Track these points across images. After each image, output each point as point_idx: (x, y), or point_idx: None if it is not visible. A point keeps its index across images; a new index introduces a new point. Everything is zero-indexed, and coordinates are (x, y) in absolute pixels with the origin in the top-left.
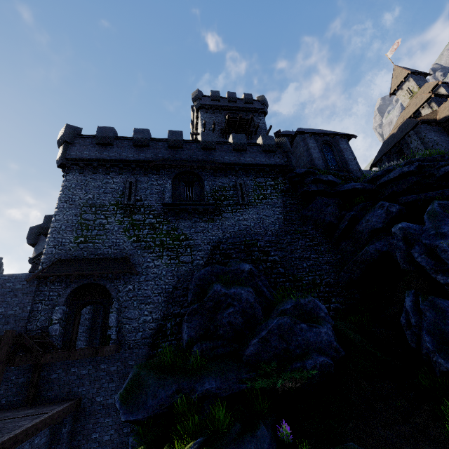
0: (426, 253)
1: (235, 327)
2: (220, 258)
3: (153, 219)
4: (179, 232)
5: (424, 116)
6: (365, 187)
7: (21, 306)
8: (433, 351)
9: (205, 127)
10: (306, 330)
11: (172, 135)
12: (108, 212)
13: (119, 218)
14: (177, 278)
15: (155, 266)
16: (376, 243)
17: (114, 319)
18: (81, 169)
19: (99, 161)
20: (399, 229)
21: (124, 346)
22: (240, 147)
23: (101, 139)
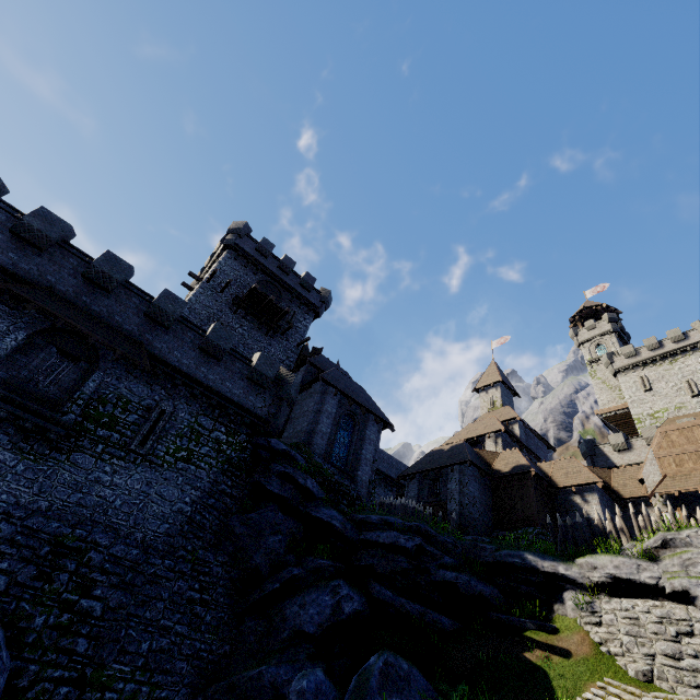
0: None
1: None
2: None
3: None
4: None
5: (483, 451)
6: (345, 531)
7: None
8: None
9: (217, 277)
10: None
11: (106, 262)
12: None
13: None
14: None
15: None
16: (284, 666)
17: None
18: None
19: None
20: (298, 693)
21: None
22: (213, 350)
23: None
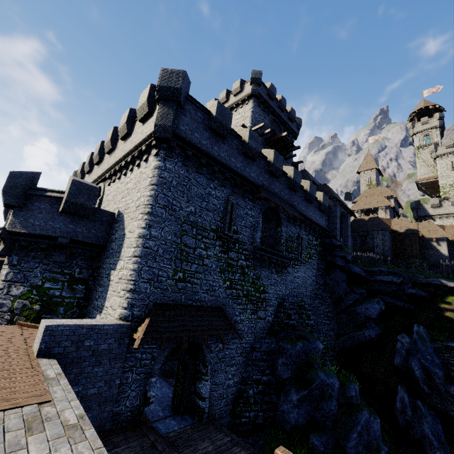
0: (421, 369)
1: (334, 417)
2: (284, 317)
3: (244, 262)
4: (260, 282)
5: (384, 219)
6: (366, 276)
7: (107, 380)
8: (437, 448)
9: (255, 125)
10: (373, 421)
11: (276, 160)
12: (208, 241)
13: (218, 252)
14: (254, 335)
15: (241, 321)
16: (370, 329)
17: (208, 389)
18: (186, 158)
19: (209, 156)
20: (407, 343)
21: (212, 417)
22: (311, 199)
23: (219, 125)
